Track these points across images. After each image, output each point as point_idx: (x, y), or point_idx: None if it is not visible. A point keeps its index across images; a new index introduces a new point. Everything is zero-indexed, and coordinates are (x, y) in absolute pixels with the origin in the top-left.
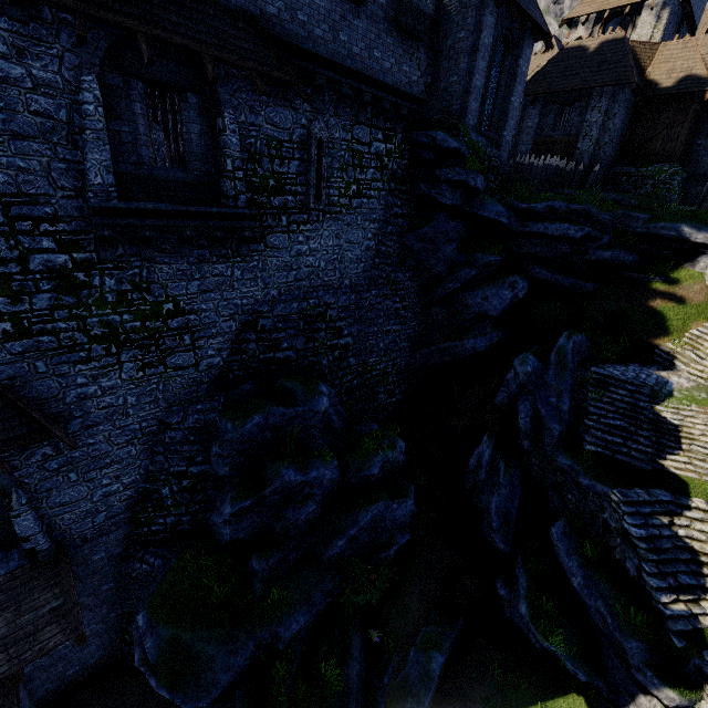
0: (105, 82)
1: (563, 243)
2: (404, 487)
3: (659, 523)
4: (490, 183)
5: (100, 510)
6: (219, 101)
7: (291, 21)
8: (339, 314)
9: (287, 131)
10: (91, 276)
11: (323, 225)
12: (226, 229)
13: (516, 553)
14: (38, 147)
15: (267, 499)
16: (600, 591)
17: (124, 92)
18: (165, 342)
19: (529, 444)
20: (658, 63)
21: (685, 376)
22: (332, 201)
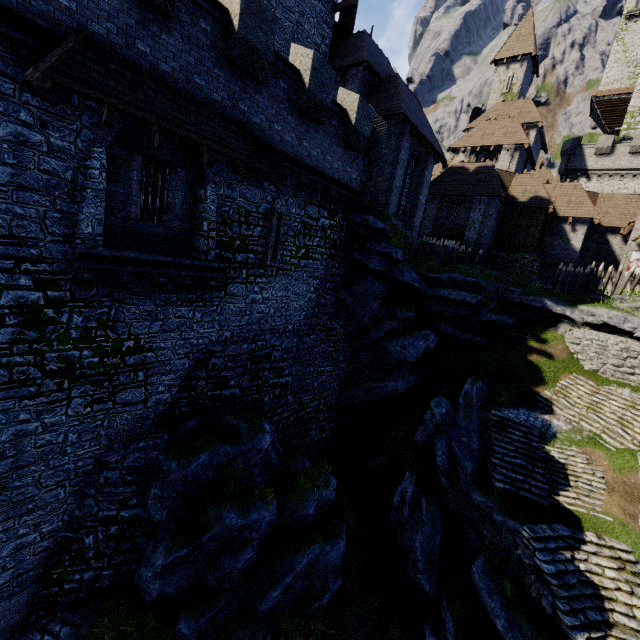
0: (111, 153)
1: (462, 306)
2: (337, 527)
3: (564, 558)
4: (405, 255)
5: (7, 567)
6: (204, 177)
7: (269, 129)
8: (282, 355)
9: (255, 204)
10: (60, 312)
11: (276, 278)
12: (193, 277)
13: (440, 595)
14: (38, 198)
15: (204, 546)
16: (523, 633)
17: (125, 162)
18: (119, 378)
19: (446, 480)
20: (515, 185)
21: (562, 420)
22: (285, 260)
